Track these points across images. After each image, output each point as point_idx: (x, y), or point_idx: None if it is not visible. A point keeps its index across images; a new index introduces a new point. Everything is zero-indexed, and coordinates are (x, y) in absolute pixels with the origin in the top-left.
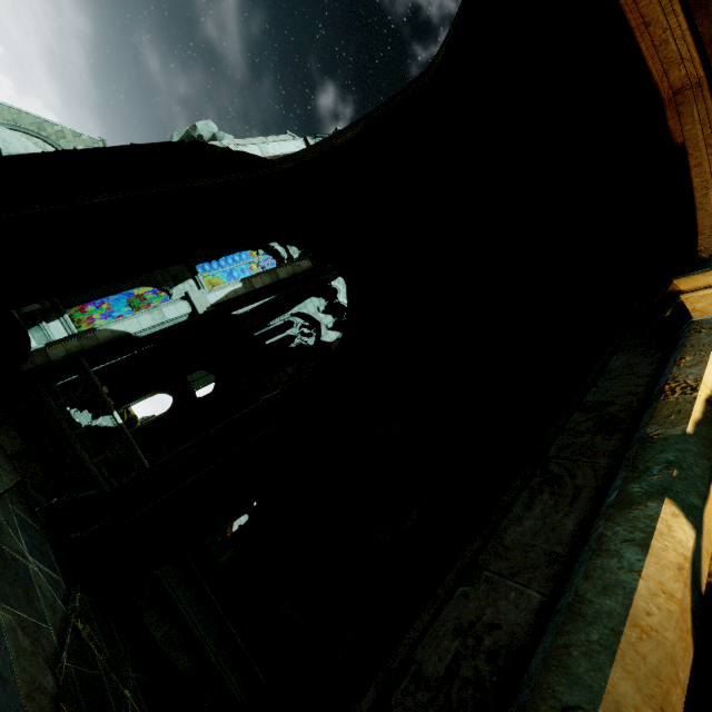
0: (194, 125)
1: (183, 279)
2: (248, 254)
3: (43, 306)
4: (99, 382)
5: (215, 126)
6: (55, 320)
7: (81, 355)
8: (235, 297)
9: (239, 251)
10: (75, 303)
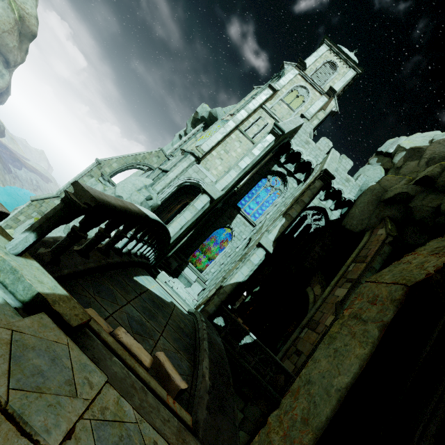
0: (195, 112)
1: (234, 216)
2: (261, 181)
3: (179, 263)
4: (236, 317)
5: (206, 105)
6: (185, 268)
7: (222, 304)
8: (283, 230)
9: (256, 183)
10: (190, 254)
